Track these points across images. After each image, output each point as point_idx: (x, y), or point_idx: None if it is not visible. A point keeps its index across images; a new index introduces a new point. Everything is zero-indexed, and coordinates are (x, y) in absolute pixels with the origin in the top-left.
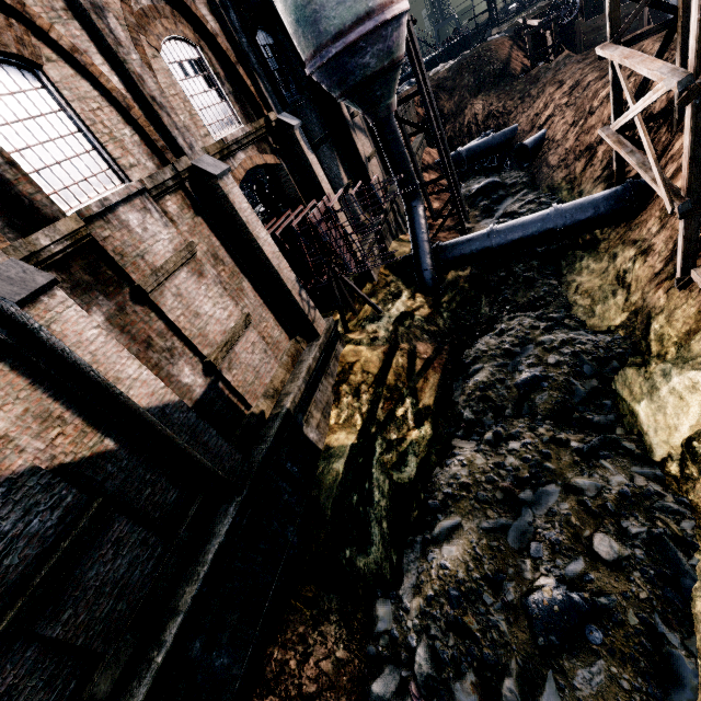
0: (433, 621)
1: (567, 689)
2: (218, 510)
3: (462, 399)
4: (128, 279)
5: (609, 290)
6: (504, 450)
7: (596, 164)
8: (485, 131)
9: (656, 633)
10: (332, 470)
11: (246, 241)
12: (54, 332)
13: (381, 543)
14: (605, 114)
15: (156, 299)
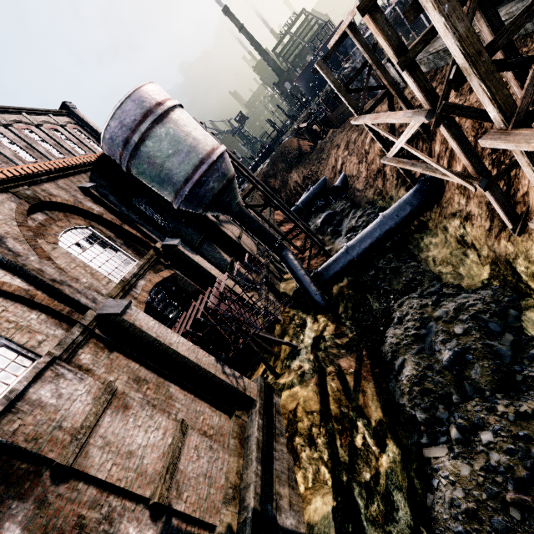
0: None
1: None
2: None
3: (405, 399)
4: (47, 460)
5: (460, 253)
6: (480, 446)
7: (390, 178)
8: (307, 188)
9: None
10: None
11: (162, 351)
12: None
13: None
14: (376, 150)
15: (80, 466)
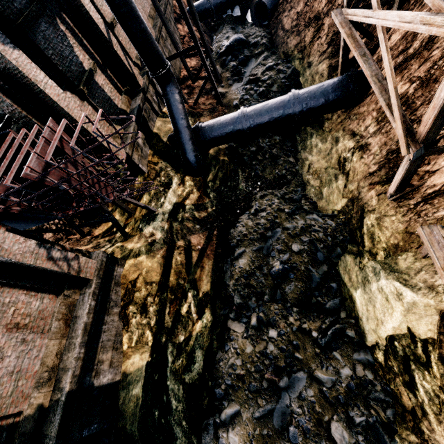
0: None
1: None
2: None
3: (232, 283)
4: None
5: (333, 173)
6: (266, 337)
7: (322, 37)
8: None
9: None
10: (132, 397)
11: None
12: None
13: (184, 436)
14: None
15: None
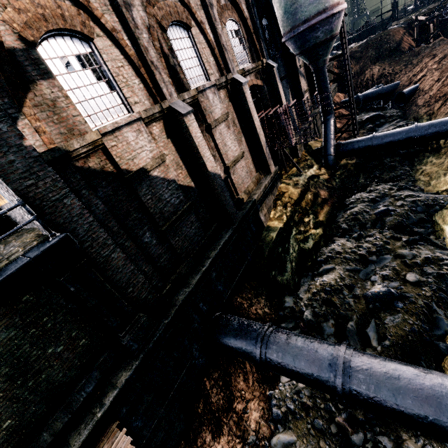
0: (315, 302)
1: (381, 325)
2: (223, 231)
3: (342, 219)
4: (205, 121)
5: (442, 173)
6: (363, 241)
7: None
8: (377, 85)
9: (431, 309)
10: (270, 236)
11: (247, 118)
12: (189, 129)
13: (290, 272)
14: None
15: (213, 132)
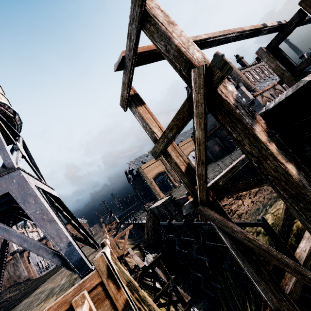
0: None
1: None
2: None
3: None
4: None
5: None
6: None
7: None
8: None
9: None
10: None
11: None
12: None
13: None
14: None
15: None
